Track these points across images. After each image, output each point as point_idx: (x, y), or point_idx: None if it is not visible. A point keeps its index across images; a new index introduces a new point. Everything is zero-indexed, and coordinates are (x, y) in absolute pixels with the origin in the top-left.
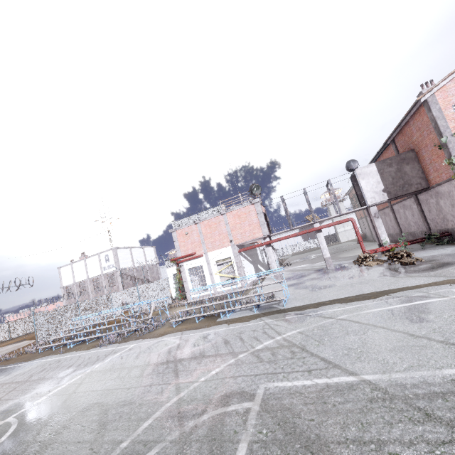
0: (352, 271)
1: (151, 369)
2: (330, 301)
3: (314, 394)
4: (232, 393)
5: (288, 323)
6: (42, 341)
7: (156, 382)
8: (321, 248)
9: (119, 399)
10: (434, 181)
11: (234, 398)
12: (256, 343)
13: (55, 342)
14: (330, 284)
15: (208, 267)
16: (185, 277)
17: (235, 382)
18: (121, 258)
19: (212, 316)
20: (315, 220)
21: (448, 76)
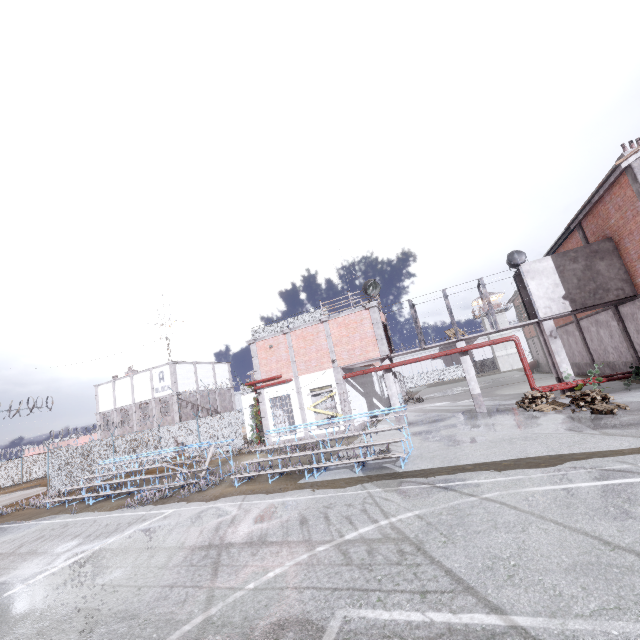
0: (514, 418)
1: (182, 556)
2: (473, 466)
3: None
4: (288, 621)
5: (403, 497)
6: (56, 491)
7: (181, 582)
8: (467, 379)
9: (119, 605)
10: None
11: (289, 631)
12: (347, 528)
13: (74, 493)
14: (478, 436)
15: (298, 398)
16: (265, 411)
17: (299, 600)
18: (180, 377)
19: (295, 473)
20: (458, 336)
21: None
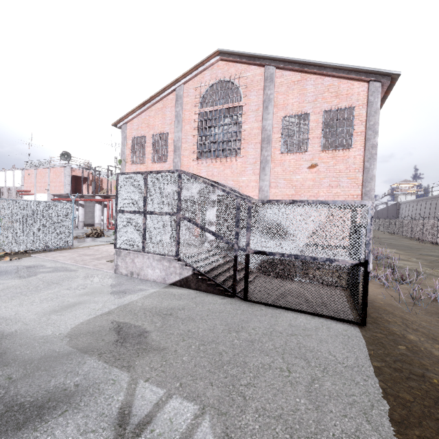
0: None
1: None
2: None
3: None
4: None
5: None
6: None
7: None
8: (95, 215)
9: None
10: None
11: None
12: None
13: None
14: None
15: None
16: None
17: None
18: None
19: None
20: (94, 193)
21: (129, 113)
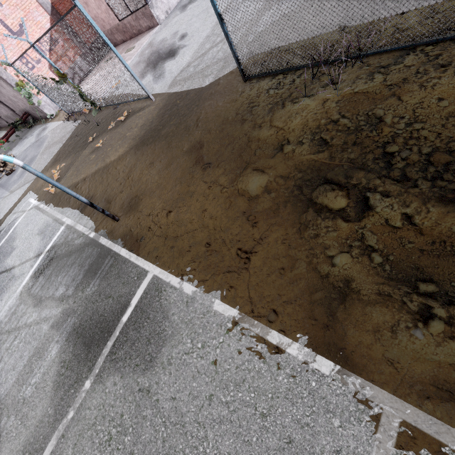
0: None
1: None
2: None
3: None
4: None
5: None
6: None
7: None
8: None
9: None
10: None
11: None
12: None
13: None
14: None
15: None
16: None
17: None
18: None
19: None
20: None
21: None
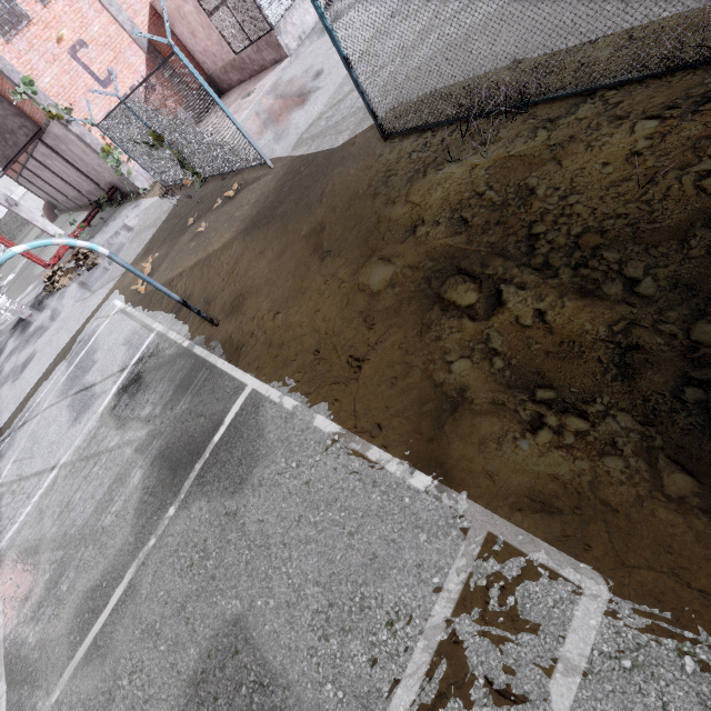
0: (50, 309)
1: None
2: (34, 388)
3: (35, 513)
4: None
5: (0, 460)
6: None
7: None
8: None
9: None
10: (38, 119)
11: None
12: None
13: None
14: (31, 352)
15: None
16: None
17: None
18: None
19: None
20: None
21: None
